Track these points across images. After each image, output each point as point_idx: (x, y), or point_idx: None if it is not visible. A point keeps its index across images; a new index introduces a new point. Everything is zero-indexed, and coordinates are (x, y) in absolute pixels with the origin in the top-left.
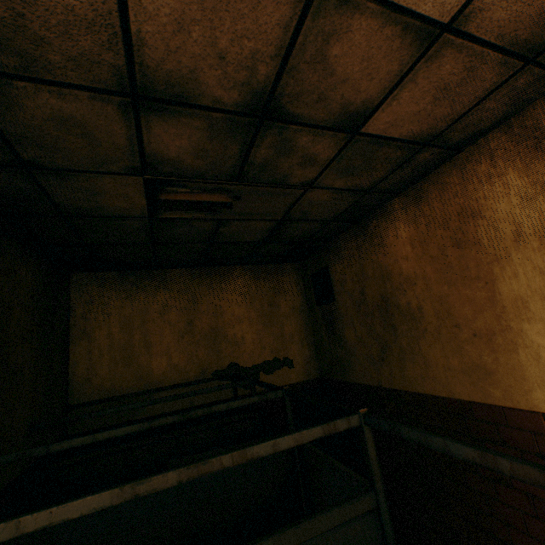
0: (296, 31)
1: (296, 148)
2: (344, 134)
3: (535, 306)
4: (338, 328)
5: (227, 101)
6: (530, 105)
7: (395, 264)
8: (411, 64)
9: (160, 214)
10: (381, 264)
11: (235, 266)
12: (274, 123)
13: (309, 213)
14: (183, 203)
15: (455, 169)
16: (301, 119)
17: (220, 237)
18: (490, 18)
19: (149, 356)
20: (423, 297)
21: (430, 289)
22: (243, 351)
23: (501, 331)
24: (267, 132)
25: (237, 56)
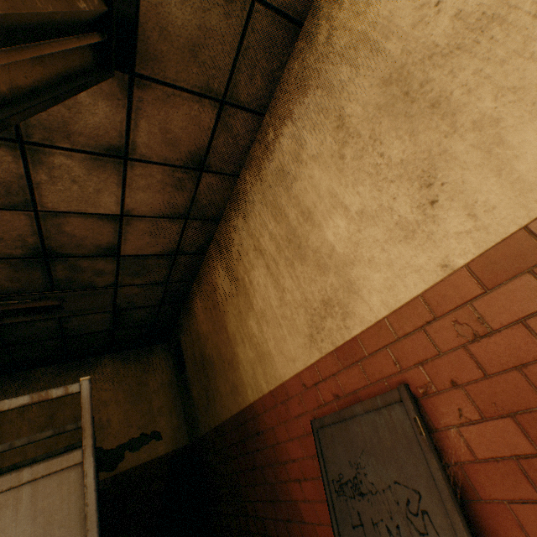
0: (39, 226)
1: (85, 268)
2: (112, 257)
3: (237, 336)
4: (190, 389)
5: (17, 254)
6: (215, 231)
7: (201, 327)
8: (119, 227)
9: (2, 321)
10: (197, 329)
11: (104, 355)
12: (58, 259)
13: (135, 302)
14: (22, 310)
15: (206, 264)
16: (75, 255)
17: (69, 331)
18: (142, 210)
19: (1, 458)
20: (212, 346)
21: (213, 340)
22: (108, 433)
23: (234, 356)
24: (56, 263)
25: (11, 237)
